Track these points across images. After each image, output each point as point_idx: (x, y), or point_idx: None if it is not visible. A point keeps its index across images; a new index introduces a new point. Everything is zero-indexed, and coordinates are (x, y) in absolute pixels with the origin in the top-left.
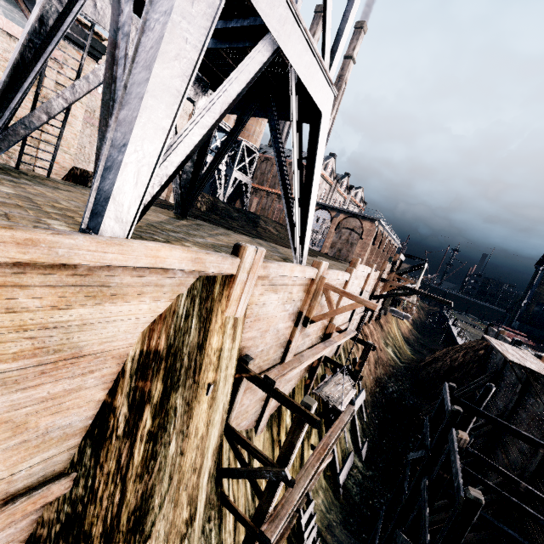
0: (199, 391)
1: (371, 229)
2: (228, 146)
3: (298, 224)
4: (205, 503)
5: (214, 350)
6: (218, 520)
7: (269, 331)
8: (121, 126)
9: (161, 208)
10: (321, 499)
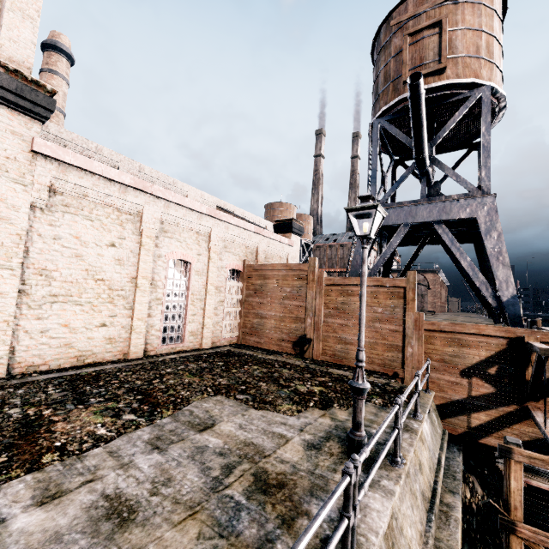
0: None
1: (435, 278)
2: (410, 265)
3: None
4: None
5: None
6: None
7: None
8: (504, 288)
9: None
10: None
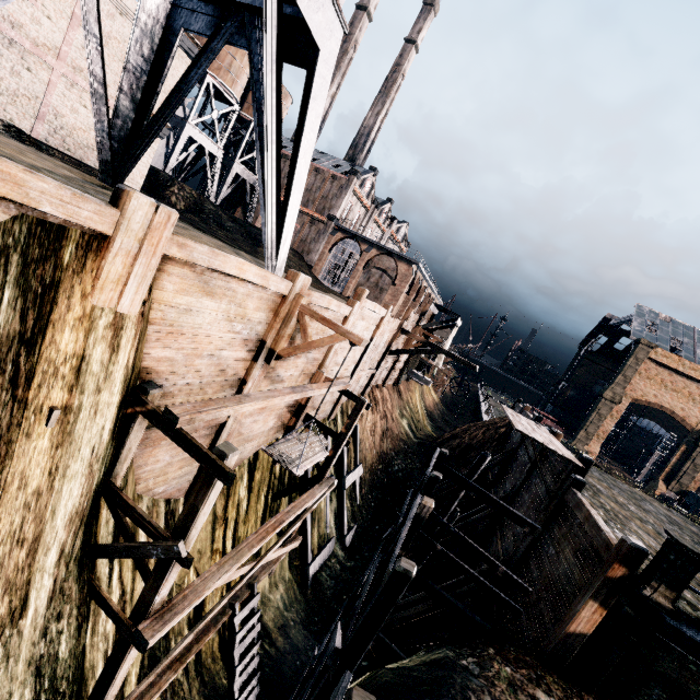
0: (28, 417)
1: (408, 273)
2: (188, 85)
3: (271, 213)
4: (51, 594)
5: (65, 356)
6: (79, 618)
7: (203, 356)
8: None
9: (83, 172)
10: (281, 594)
